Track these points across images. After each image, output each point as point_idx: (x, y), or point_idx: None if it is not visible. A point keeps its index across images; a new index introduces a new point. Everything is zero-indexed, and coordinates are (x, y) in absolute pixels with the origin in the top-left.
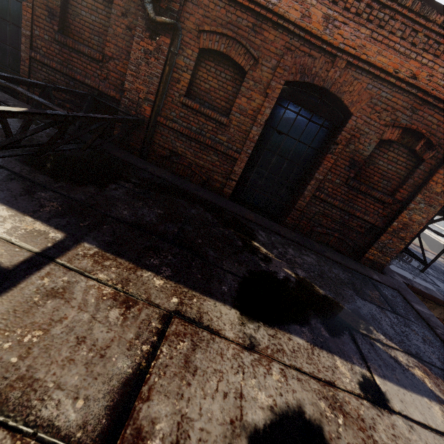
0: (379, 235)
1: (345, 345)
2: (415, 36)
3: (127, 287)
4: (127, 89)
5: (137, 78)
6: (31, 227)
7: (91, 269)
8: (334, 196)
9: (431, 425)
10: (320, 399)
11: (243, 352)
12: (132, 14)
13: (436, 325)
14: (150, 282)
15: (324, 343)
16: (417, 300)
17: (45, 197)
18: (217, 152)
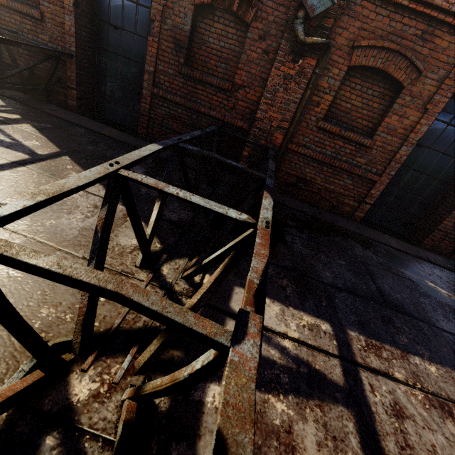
0: None
1: None
2: None
3: (424, 385)
4: (259, 118)
5: (271, 105)
6: (304, 321)
7: (384, 368)
8: None
9: None
10: None
11: None
12: (272, 36)
13: None
14: (428, 371)
15: None
16: None
17: (273, 274)
18: (352, 176)
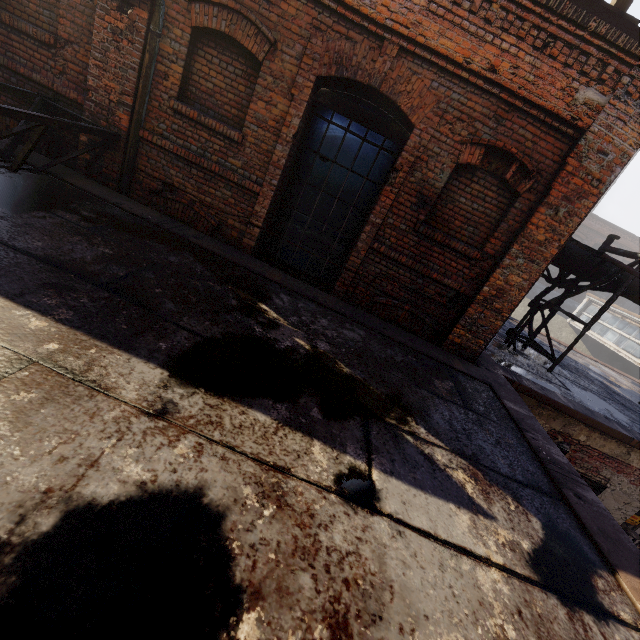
0: (466, 307)
1: (345, 432)
2: (488, 9)
3: None
4: (93, 87)
5: (104, 70)
6: None
7: None
8: (399, 250)
9: (439, 535)
10: (248, 485)
11: (140, 417)
12: None
13: (530, 427)
14: (21, 321)
15: (306, 424)
16: (516, 398)
17: None
18: (230, 185)
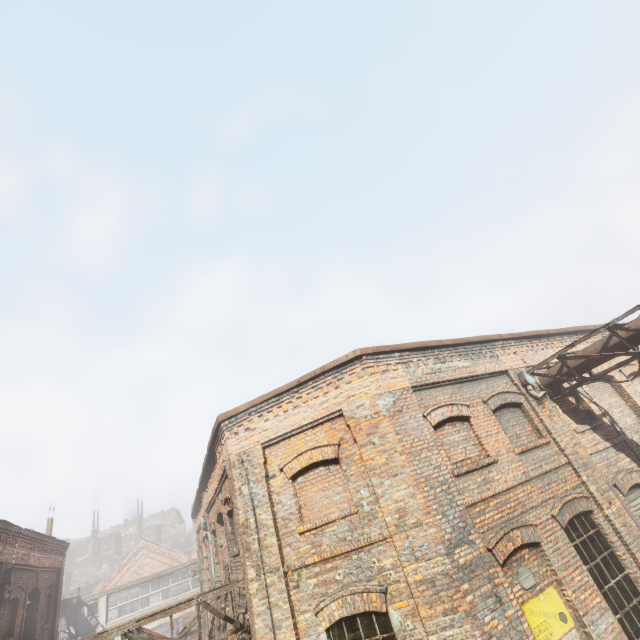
0: None
1: None
2: (50, 550)
3: None
4: None
5: None
6: None
7: None
8: None
9: None
10: None
11: None
12: None
13: None
14: None
15: None
16: None
17: None
18: None
